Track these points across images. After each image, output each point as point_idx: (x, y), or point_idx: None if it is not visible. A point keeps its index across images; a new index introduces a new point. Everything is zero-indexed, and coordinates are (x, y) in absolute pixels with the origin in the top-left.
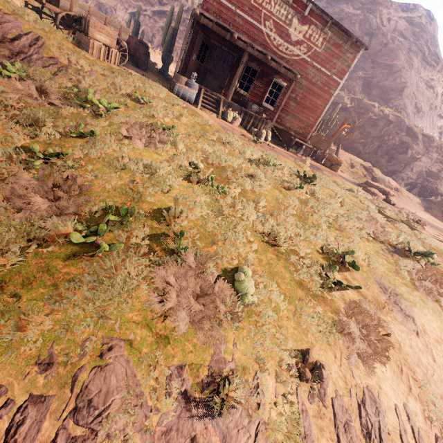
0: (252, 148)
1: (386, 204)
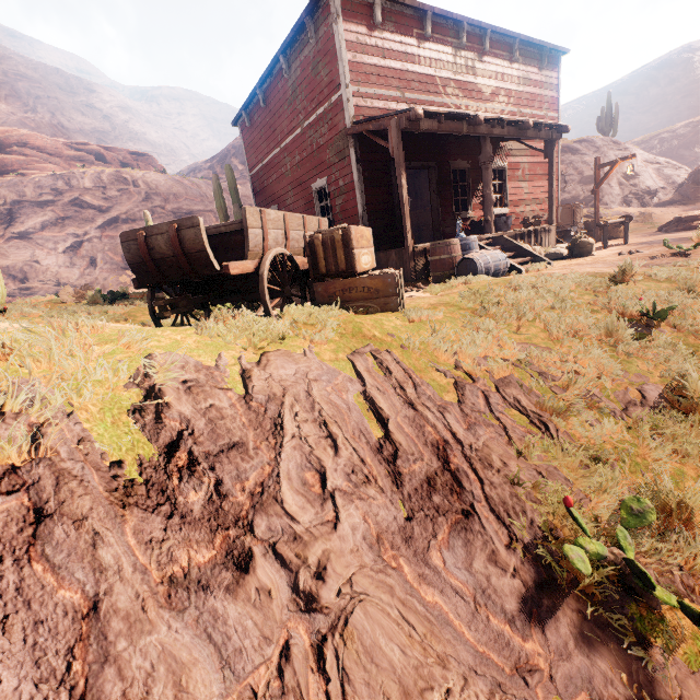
0: None
1: None
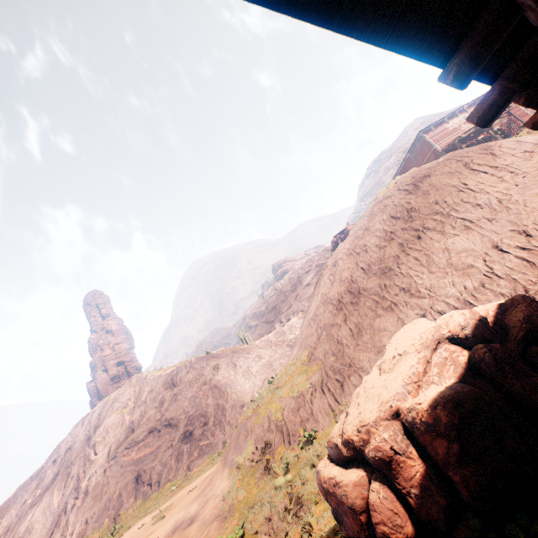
0: None
1: None
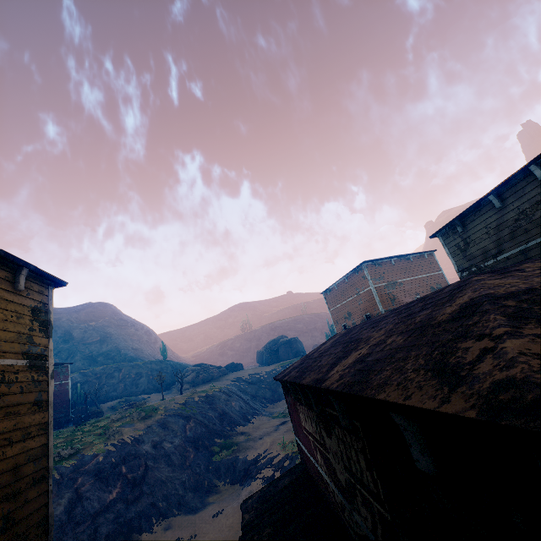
0: None
1: (130, 408)
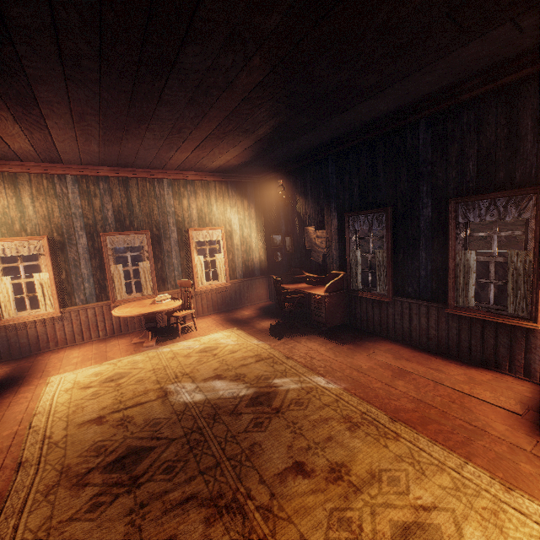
0: None
1: None
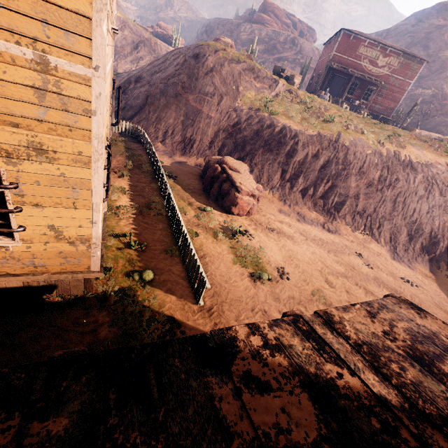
0: (358, 115)
1: None
